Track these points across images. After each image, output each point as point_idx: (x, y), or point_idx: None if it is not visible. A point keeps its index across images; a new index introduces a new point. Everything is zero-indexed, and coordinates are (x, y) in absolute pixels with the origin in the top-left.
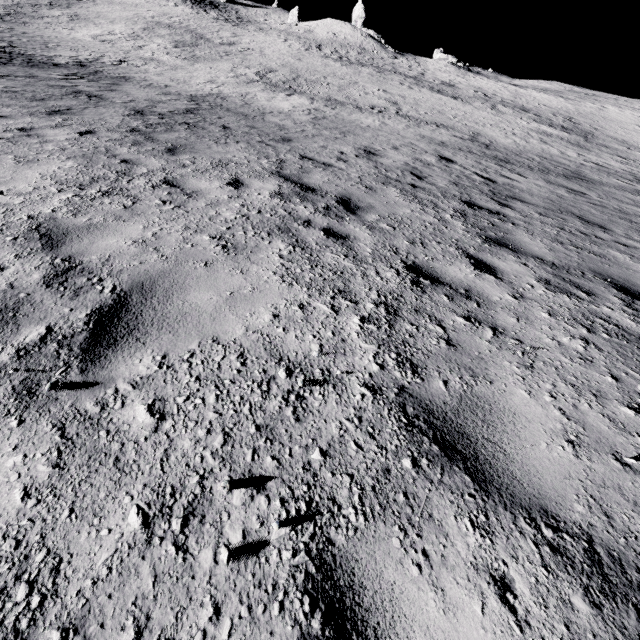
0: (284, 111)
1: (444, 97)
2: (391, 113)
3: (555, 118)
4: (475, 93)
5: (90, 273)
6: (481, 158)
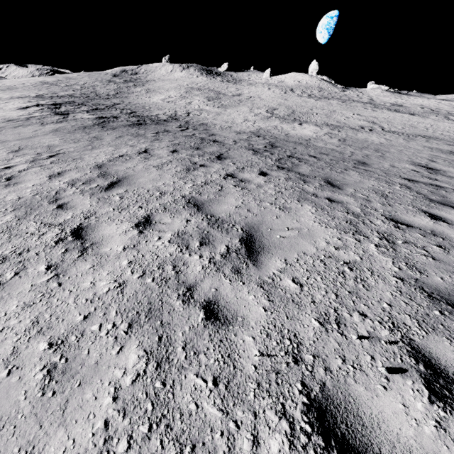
0: (315, 137)
1: (404, 114)
2: (379, 130)
3: None
4: (423, 109)
5: None
6: None
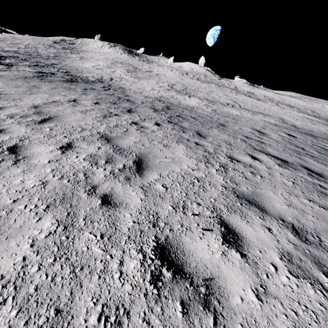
0: (197, 106)
1: (253, 99)
2: (238, 107)
3: (307, 111)
4: (265, 97)
5: (306, 231)
6: (301, 134)
